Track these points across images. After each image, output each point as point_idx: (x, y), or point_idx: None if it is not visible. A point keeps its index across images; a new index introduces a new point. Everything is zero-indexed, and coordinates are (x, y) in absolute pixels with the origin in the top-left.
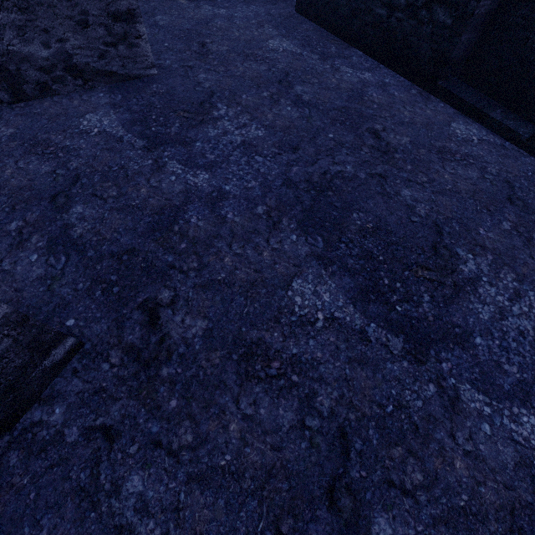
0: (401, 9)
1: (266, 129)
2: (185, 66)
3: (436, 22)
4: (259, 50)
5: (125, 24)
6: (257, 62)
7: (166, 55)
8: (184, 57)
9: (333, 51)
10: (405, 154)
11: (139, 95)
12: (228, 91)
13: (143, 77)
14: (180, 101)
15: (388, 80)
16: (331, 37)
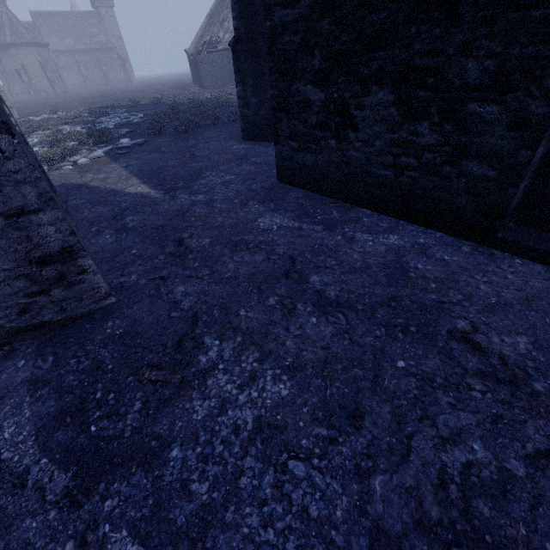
0: (413, 168)
1: (291, 377)
2: (157, 278)
3: (471, 176)
4: (249, 234)
5: (60, 264)
6: (250, 250)
7: (132, 267)
8: (155, 264)
9: (336, 216)
10: (548, 377)
11: (82, 349)
12: (218, 308)
13: (95, 311)
14: (145, 346)
15: (422, 240)
16: (326, 200)
